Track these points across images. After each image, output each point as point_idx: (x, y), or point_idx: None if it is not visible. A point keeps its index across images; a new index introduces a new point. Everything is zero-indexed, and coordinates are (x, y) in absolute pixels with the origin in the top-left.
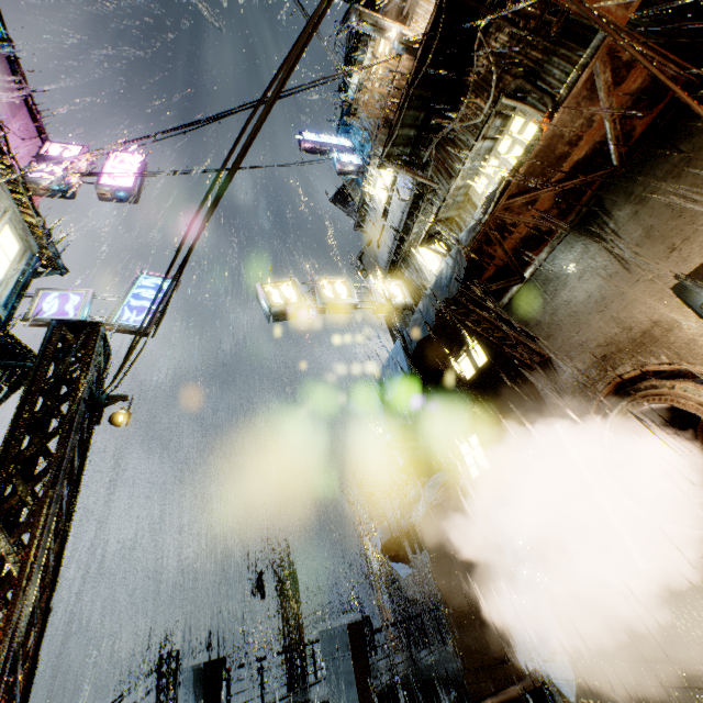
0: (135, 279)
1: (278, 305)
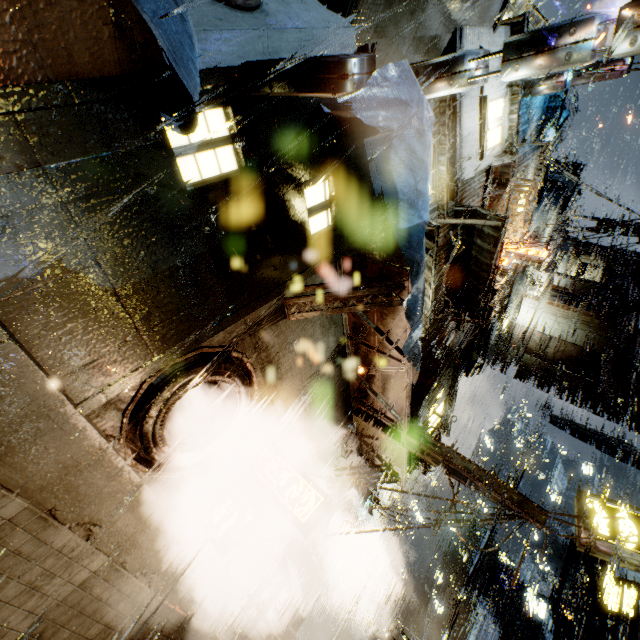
0: None
1: None
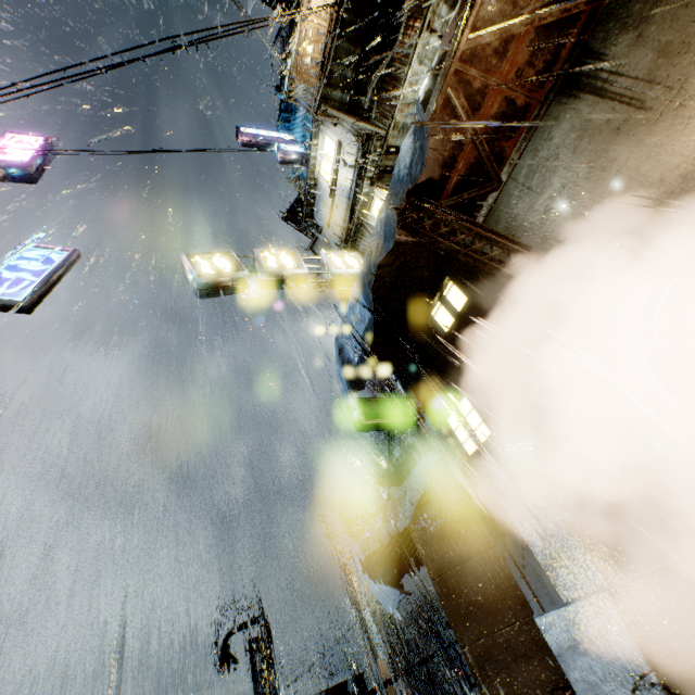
0: (14, 250)
1: (207, 275)
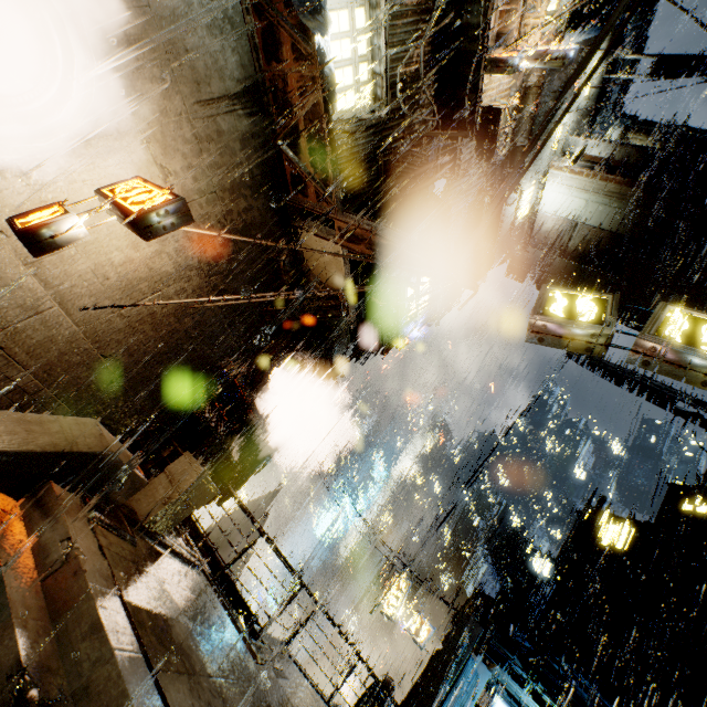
0: None
1: None
